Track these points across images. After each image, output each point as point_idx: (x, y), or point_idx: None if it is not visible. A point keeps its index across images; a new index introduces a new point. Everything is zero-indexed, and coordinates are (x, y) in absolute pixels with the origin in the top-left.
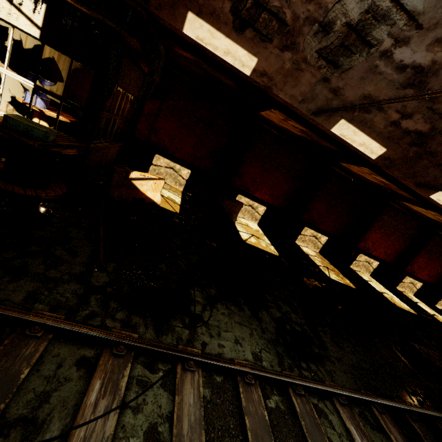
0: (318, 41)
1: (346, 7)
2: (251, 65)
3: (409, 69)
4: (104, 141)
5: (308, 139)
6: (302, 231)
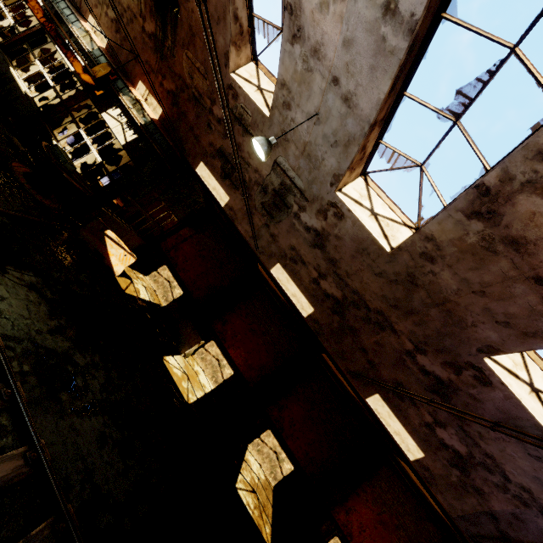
0: (262, 197)
1: (272, 179)
2: (226, 201)
3: (312, 231)
4: (127, 224)
5: (289, 306)
6: (263, 434)
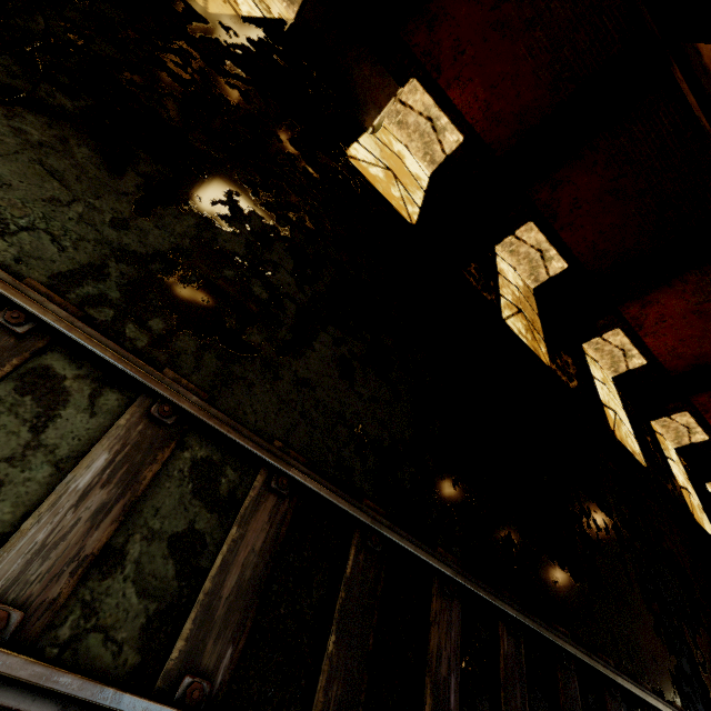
0: None
1: None
2: None
3: None
4: None
5: None
6: (520, 229)
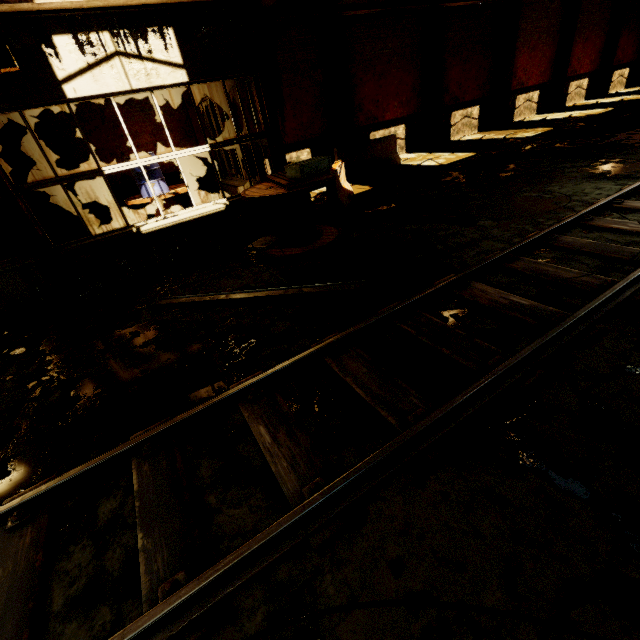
0: None
1: None
2: None
3: None
4: (240, 178)
5: None
6: (451, 121)
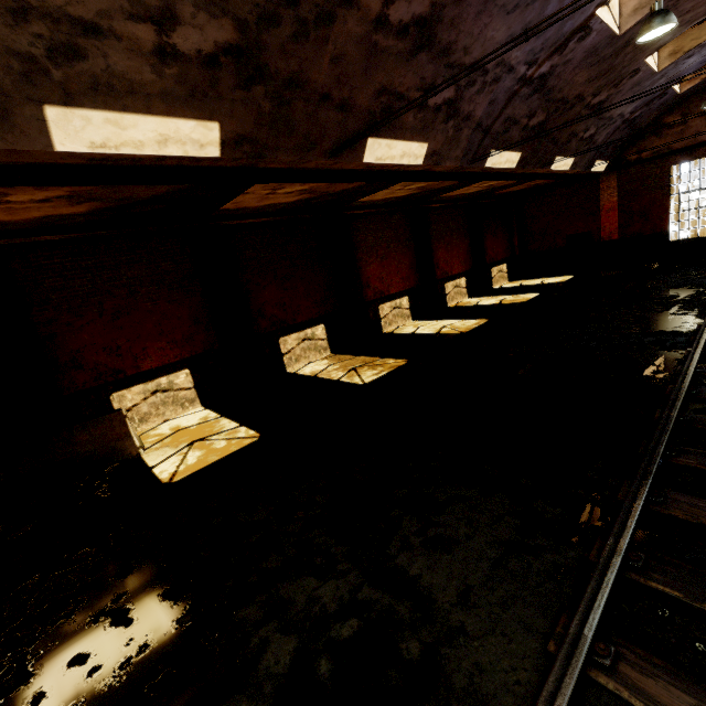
0: None
1: None
2: None
3: None
4: None
5: (112, 206)
6: (282, 349)
